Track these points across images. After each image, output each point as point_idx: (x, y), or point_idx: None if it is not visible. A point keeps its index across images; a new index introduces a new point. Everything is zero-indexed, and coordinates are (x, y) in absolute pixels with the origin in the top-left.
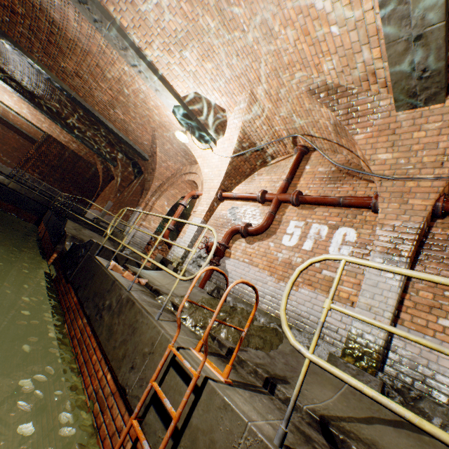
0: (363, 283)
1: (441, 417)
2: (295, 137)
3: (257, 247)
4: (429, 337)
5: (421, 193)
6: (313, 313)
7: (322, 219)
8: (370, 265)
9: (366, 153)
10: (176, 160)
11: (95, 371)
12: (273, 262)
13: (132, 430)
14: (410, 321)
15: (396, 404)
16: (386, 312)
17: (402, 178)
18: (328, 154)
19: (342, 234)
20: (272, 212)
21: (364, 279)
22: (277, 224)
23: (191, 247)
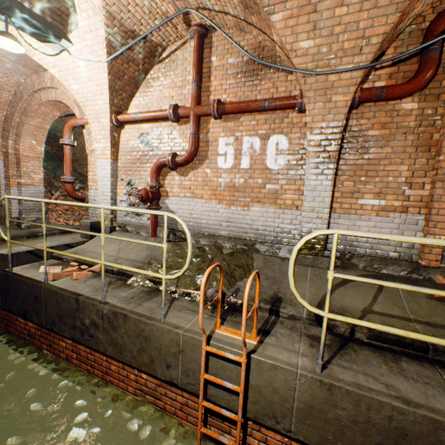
0: (304, 190)
1: (363, 263)
2: (186, 14)
3: (193, 178)
4: (353, 216)
5: (342, 87)
6: (268, 225)
7: (251, 130)
8: (361, 236)
9: (287, 42)
10: (6, 70)
11: (125, 376)
12: (217, 189)
13: (197, 400)
14: (339, 208)
15: (392, 329)
16: (325, 209)
17: (325, 72)
18: (234, 35)
19: (274, 144)
20: (196, 134)
21: (305, 187)
22: (205, 145)
23: (115, 197)
